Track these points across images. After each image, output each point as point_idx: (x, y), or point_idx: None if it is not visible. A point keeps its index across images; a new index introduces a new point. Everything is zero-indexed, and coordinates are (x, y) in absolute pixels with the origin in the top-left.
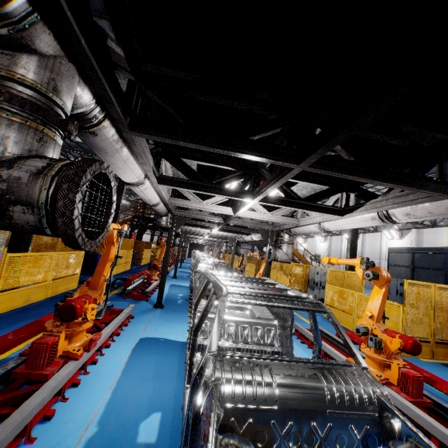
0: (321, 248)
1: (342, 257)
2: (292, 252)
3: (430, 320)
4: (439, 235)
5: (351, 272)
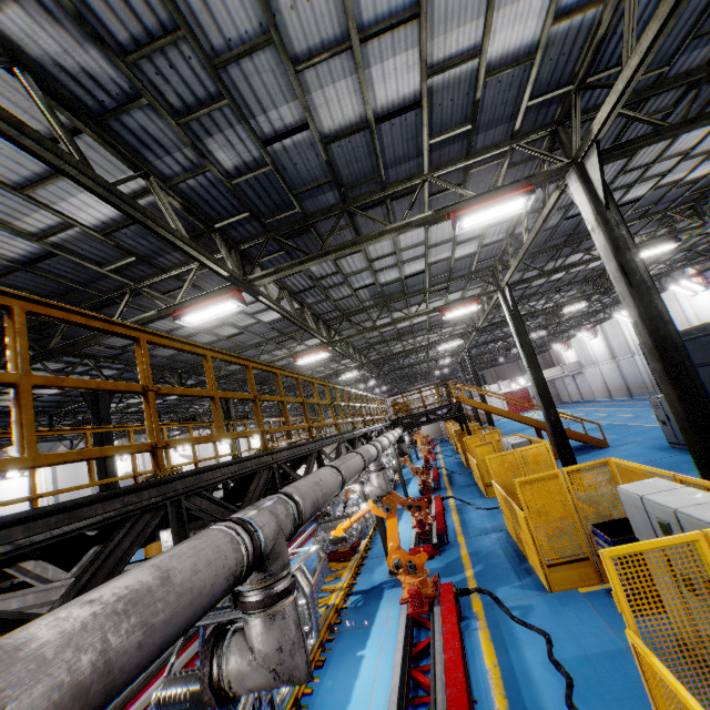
0: (597, 349)
1: (634, 352)
2: (384, 480)
3: (578, 525)
4: None
5: (523, 449)
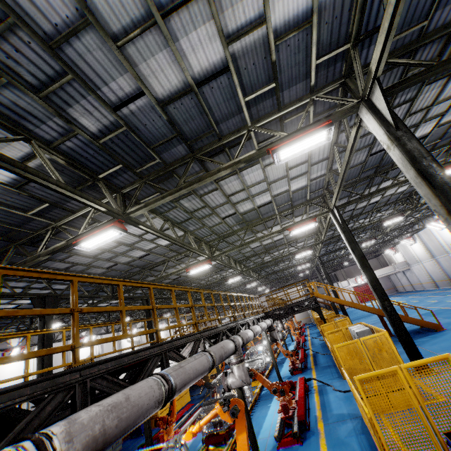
0: (418, 251)
1: (447, 251)
2: (243, 372)
3: (428, 430)
4: None
5: (365, 338)
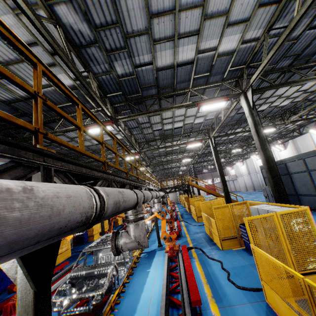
0: (243, 170)
1: (257, 172)
2: (160, 207)
3: (234, 225)
4: (306, 139)
5: (214, 200)
